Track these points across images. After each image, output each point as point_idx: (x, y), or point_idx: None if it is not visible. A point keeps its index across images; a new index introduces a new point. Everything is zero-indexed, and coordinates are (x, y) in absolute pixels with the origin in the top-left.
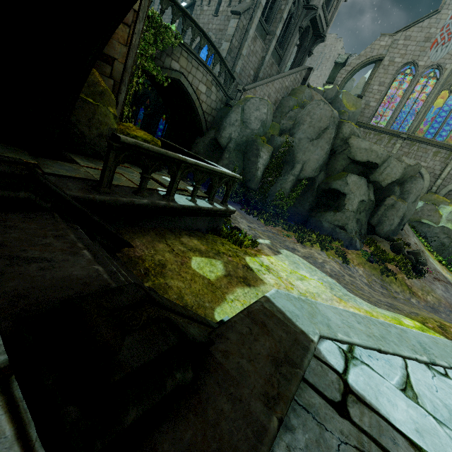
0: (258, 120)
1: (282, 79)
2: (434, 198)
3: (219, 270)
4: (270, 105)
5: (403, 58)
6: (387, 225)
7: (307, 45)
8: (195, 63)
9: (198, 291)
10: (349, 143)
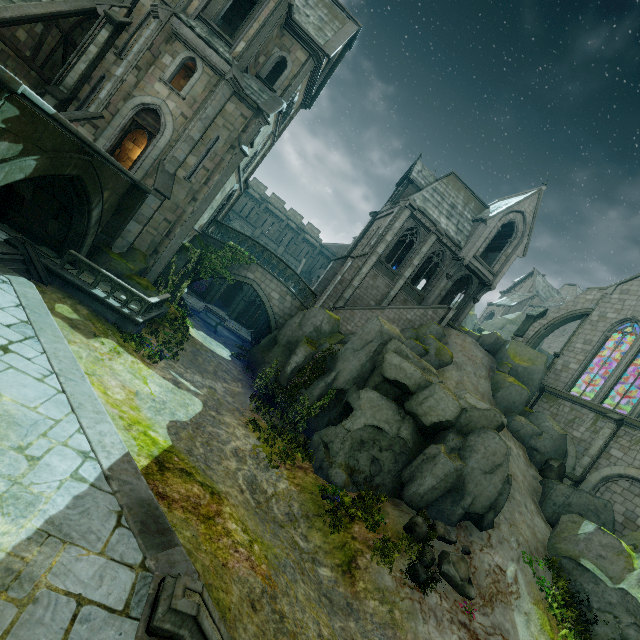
0: (313, 325)
1: (399, 310)
2: None
3: (69, 315)
4: (329, 315)
5: (619, 314)
6: (416, 484)
7: (472, 292)
8: (271, 277)
9: None
10: (384, 357)
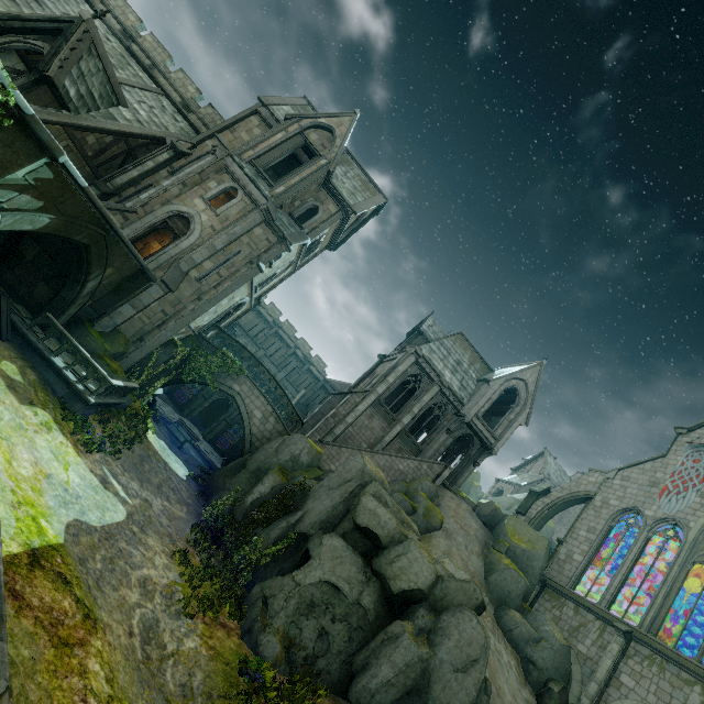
0: (290, 453)
1: (392, 458)
2: None
3: (12, 375)
4: (311, 445)
5: (621, 502)
6: (368, 675)
7: (473, 454)
8: (258, 393)
9: None
10: (359, 500)
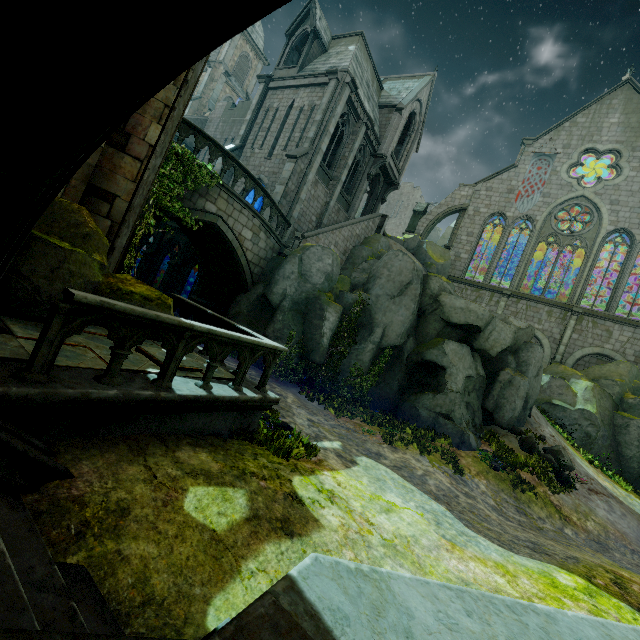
0: (322, 272)
1: (352, 226)
2: (561, 370)
3: (237, 510)
4: (336, 255)
5: (489, 209)
6: (508, 410)
7: (379, 192)
8: (238, 205)
9: (184, 560)
10: (440, 301)
